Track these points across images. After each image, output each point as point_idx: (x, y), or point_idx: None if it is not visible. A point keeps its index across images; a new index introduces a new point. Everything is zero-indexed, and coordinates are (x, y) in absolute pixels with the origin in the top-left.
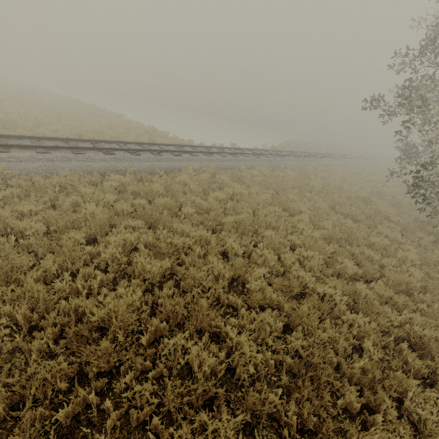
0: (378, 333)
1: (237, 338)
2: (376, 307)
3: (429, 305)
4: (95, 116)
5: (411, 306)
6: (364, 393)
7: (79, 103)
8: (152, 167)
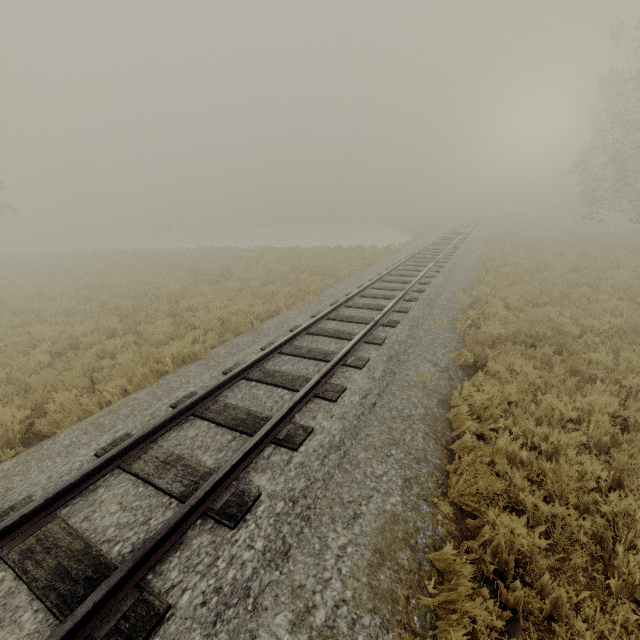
0: None
1: None
2: None
3: None
4: (270, 252)
5: None
6: None
7: (195, 249)
8: (477, 262)
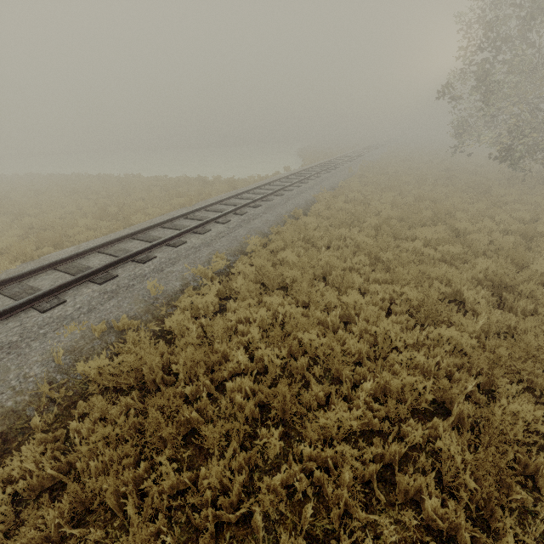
0: None
1: None
2: None
3: None
4: (122, 183)
5: None
6: None
7: (64, 177)
8: (299, 206)
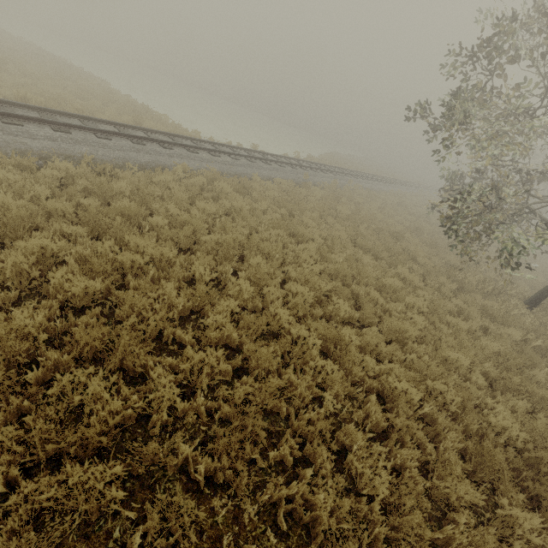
0: (343, 383)
1: (158, 379)
2: (353, 354)
3: (420, 357)
4: (60, 76)
5: (400, 357)
6: (307, 446)
7: (42, 54)
8: (125, 159)
